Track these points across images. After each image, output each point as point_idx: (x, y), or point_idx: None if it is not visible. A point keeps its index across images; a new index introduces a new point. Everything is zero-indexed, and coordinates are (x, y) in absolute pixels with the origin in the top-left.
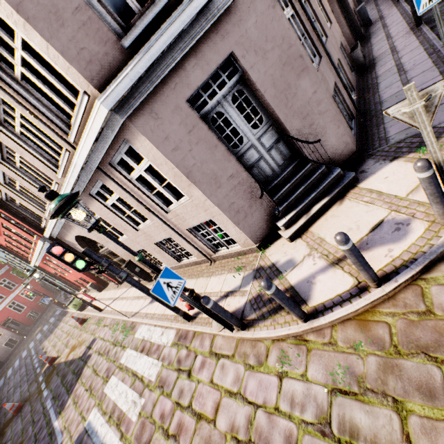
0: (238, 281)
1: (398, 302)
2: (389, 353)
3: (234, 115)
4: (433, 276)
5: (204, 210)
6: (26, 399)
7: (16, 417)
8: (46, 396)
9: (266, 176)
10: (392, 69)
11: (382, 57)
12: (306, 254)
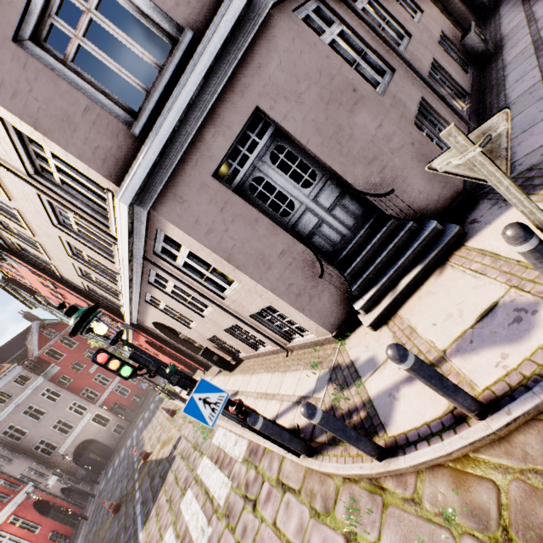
0: (313, 383)
1: (514, 448)
2: (495, 540)
3: (277, 177)
4: None
5: (259, 296)
6: (124, 497)
7: (115, 517)
8: (138, 499)
9: (333, 244)
10: (526, 49)
11: (514, 33)
12: None
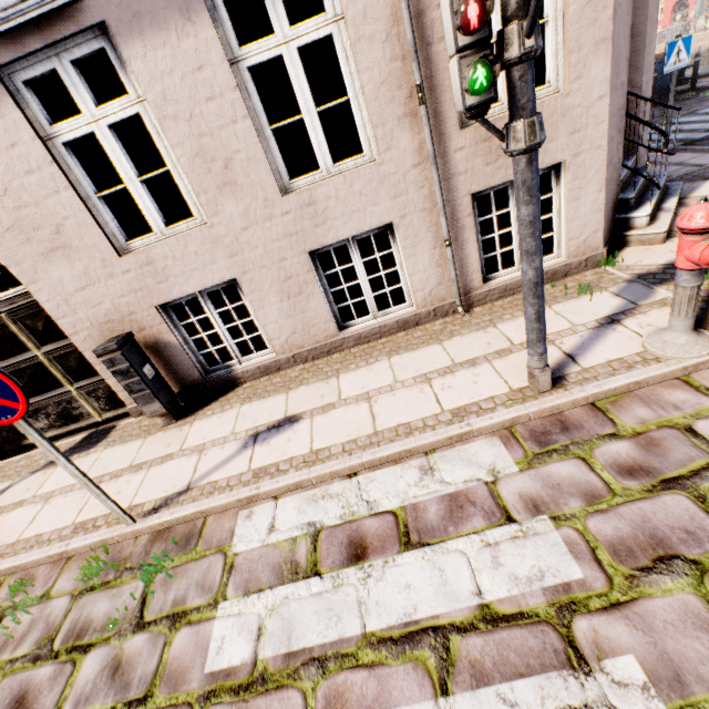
0: (611, 300)
1: None
2: None
3: None
4: None
5: (571, 130)
6: None
7: None
8: None
9: None
10: None
11: None
12: None
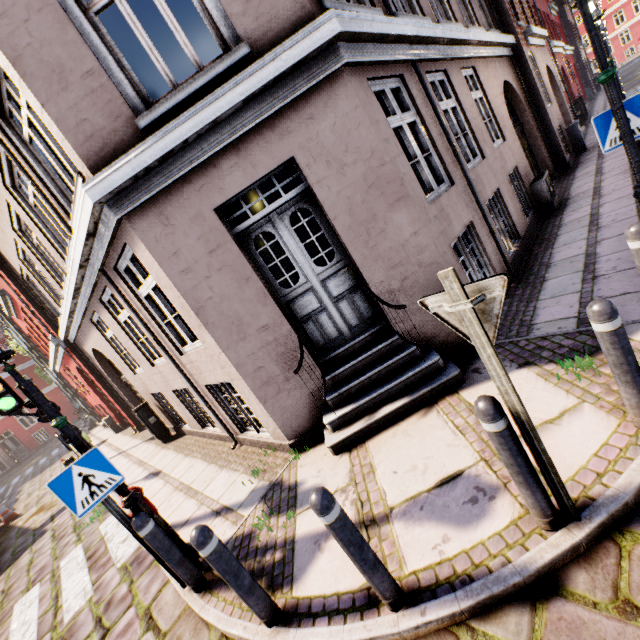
0: (245, 493)
1: None
2: None
3: (290, 241)
4: (489, 632)
5: (220, 366)
6: None
7: None
8: None
9: (327, 338)
10: (583, 218)
11: (579, 198)
12: (341, 488)
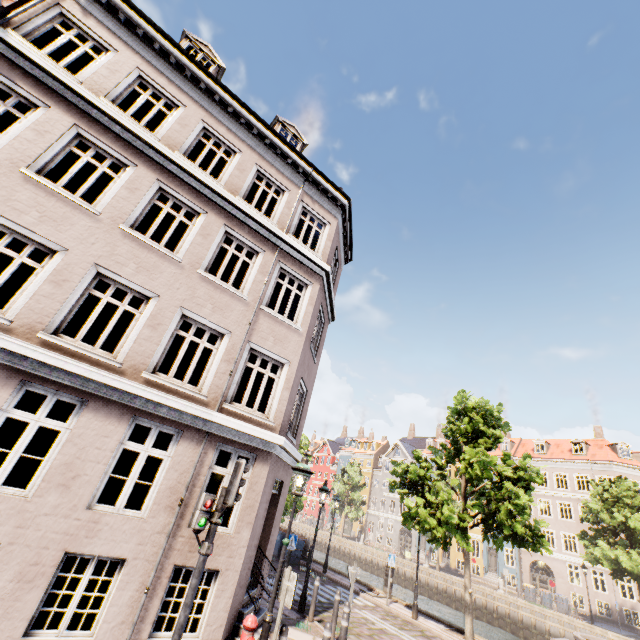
0: None
1: None
2: None
3: None
4: None
5: (229, 555)
6: None
7: None
8: None
9: None
10: None
11: None
12: None
